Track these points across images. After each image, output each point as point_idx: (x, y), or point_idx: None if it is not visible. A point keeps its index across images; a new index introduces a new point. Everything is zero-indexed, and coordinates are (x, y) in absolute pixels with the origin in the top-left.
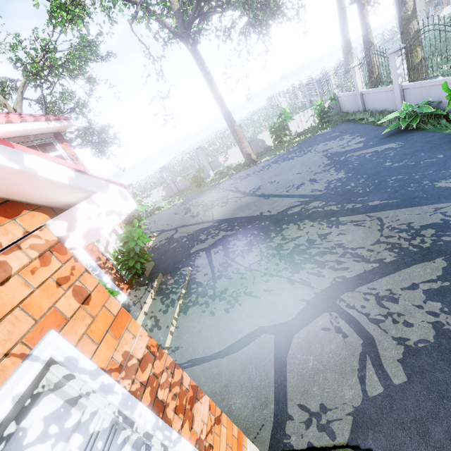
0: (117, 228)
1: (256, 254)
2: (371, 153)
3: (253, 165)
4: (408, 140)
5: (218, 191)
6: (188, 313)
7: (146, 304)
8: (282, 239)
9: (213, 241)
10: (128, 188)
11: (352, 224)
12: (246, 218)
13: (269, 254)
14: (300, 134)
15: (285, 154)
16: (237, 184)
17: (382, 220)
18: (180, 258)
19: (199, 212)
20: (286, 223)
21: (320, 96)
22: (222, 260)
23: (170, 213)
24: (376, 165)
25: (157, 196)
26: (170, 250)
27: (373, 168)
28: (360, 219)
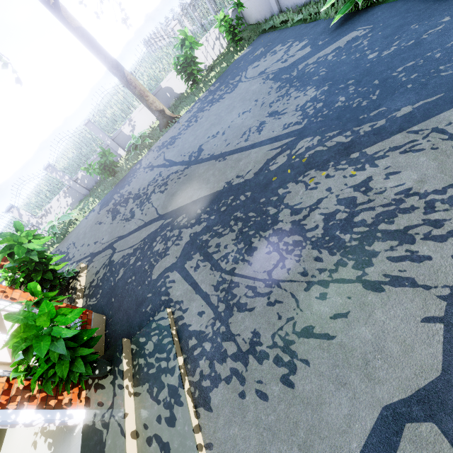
0: (4, 306)
1: (267, 251)
2: (333, 53)
3: (172, 123)
4: (373, 20)
5: (144, 172)
6: (214, 407)
7: (127, 416)
8: (293, 212)
9: (179, 249)
10: (10, 213)
11: (397, 153)
12: (210, 198)
13: (290, 245)
14: (212, 68)
15: (207, 96)
16: (165, 154)
17: (446, 130)
18: (140, 294)
19: (133, 210)
20: (280, 185)
21: (214, 13)
22: (214, 278)
23: (91, 224)
24: (355, 63)
25: (61, 207)
26: (118, 284)
27: (354, 68)
28: (404, 141)
